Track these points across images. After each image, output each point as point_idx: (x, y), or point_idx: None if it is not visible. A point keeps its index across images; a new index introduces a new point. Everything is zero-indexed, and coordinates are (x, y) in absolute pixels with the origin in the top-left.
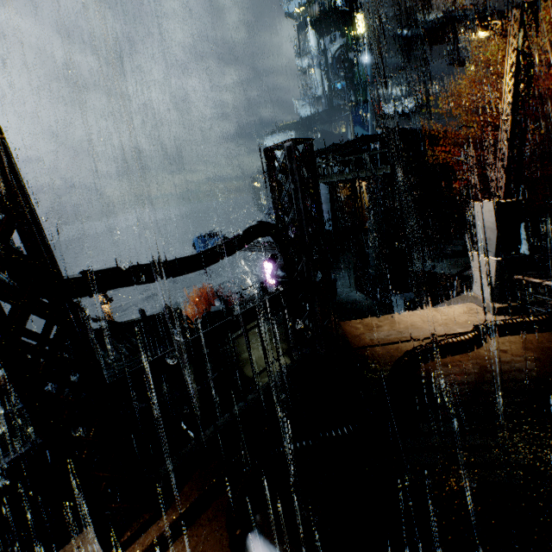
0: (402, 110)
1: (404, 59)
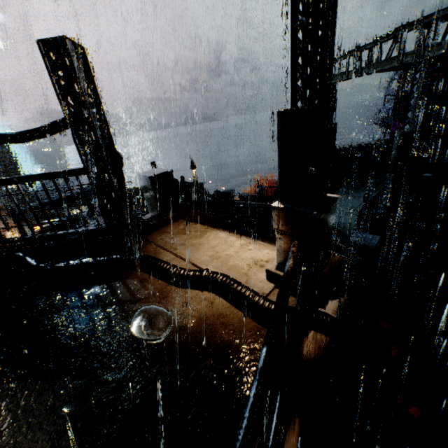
0: None
1: None
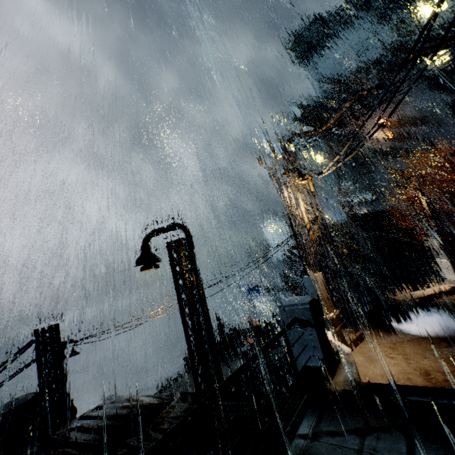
0: (364, 201)
1: (357, 176)
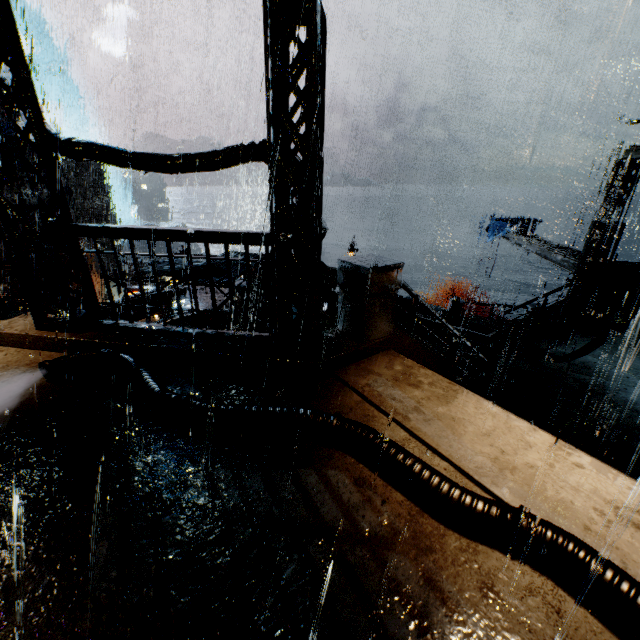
0: None
1: None
